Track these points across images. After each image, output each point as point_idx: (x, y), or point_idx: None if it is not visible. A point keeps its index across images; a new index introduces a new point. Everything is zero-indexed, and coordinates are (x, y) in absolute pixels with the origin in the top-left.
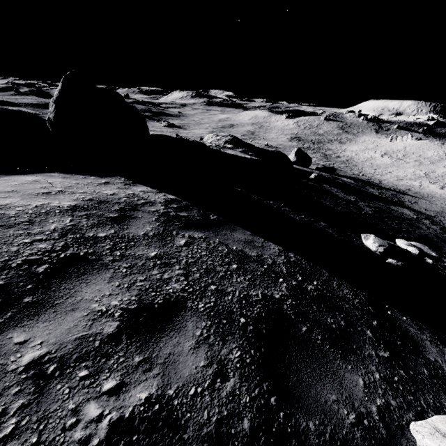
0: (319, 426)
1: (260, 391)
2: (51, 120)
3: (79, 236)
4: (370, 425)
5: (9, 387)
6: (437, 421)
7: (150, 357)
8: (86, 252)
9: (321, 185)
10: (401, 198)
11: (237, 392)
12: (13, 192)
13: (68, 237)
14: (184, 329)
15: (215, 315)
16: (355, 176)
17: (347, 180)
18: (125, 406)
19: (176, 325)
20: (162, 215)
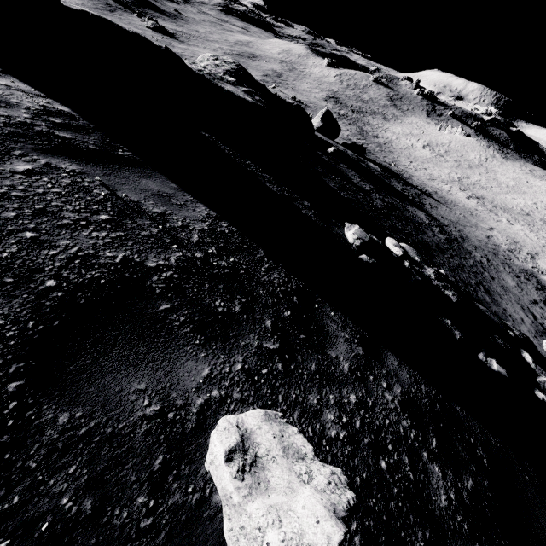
0: (79, 419)
1: None
2: None
3: None
4: (175, 418)
5: None
6: (250, 416)
7: None
8: None
9: (337, 164)
10: (424, 199)
11: None
12: None
13: None
14: None
15: None
16: (385, 164)
17: (373, 167)
18: None
19: None
20: (14, 125)
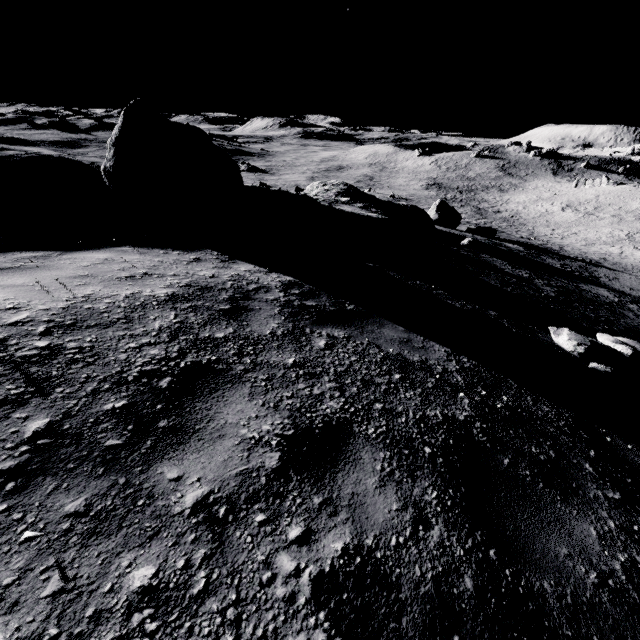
0: (556, 586)
1: (474, 542)
2: (108, 170)
3: (193, 338)
4: (617, 587)
5: (183, 533)
6: None
7: (331, 497)
8: (209, 360)
9: (479, 255)
10: (594, 272)
11: (447, 543)
12: (89, 277)
13: (181, 340)
14: (360, 462)
15: (392, 443)
16: (524, 240)
17: (513, 247)
18: (322, 559)
19: (349, 457)
20: (285, 306)
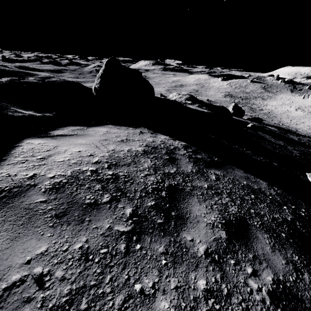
0: None
1: None
2: (96, 88)
3: (162, 172)
4: None
5: (207, 266)
6: None
7: (255, 255)
8: (174, 183)
9: (257, 132)
10: None
11: None
12: (107, 140)
13: (159, 173)
14: (259, 239)
15: (267, 230)
16: (276, 125)
17: (272, 128)
18: (266, 284)
19: (253, 235)
20: (189, 157)
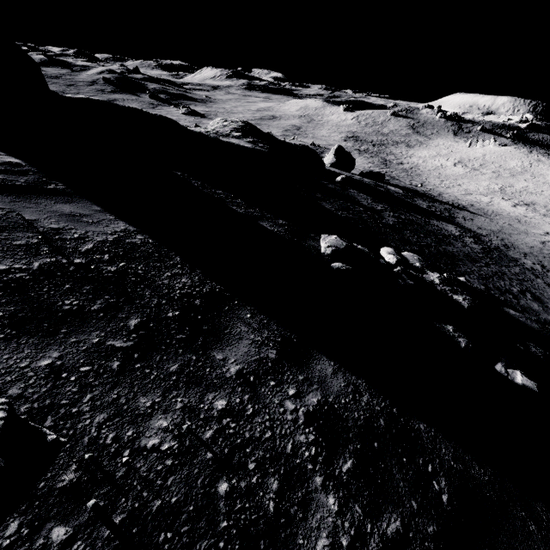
0: None
1: None
2: None
3: None
4: None
5: None
6: None
7: None
8: None
9: (346, 190)
10: (455, 213)
11: None
12: None
13: None
14: None
15: None
16: (410, 186)
17: (394, 189)
18: None
19: None
20: None
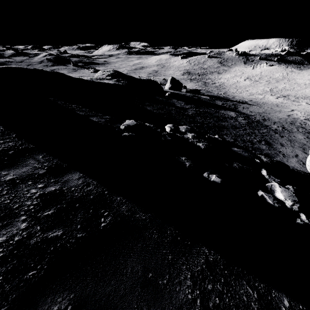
0: None
1: None
2: None
3: None
4: None
5: None
6: None
7: None
8: None
9: (169, 100)
10: (238, 106)
11: None
12: None
13: None
14: None
15: None
16: (216, 95)
17: (204, 97)
18: None
19: None
20: None
